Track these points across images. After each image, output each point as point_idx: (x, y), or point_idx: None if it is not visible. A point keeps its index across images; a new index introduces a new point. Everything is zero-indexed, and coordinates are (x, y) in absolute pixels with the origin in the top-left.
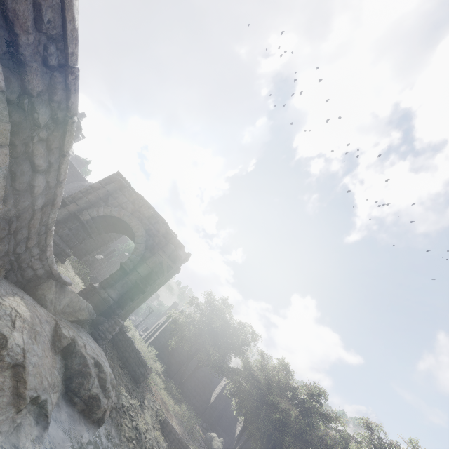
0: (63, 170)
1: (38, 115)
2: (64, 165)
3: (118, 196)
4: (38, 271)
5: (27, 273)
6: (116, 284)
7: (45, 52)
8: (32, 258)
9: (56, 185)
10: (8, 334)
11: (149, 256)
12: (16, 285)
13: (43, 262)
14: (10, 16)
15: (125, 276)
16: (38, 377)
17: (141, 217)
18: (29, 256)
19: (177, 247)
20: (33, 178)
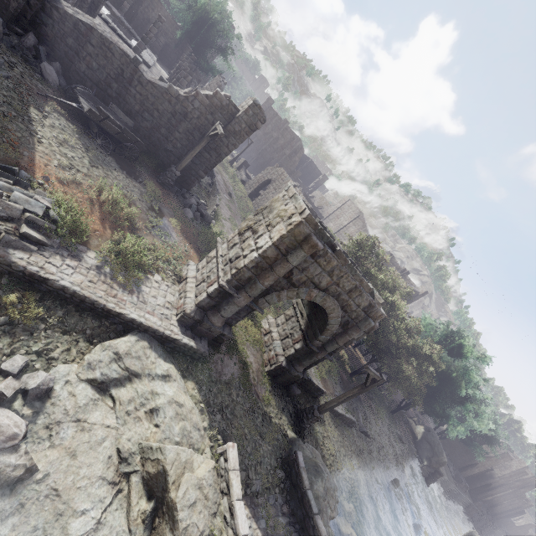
0: None
1: None
2: None
3: (308, 266)
4: None
5: None
6: (304, 362)
7: None
8: None
9: None
10: None
11: (340, 332)
12: None
13: None
14: None
15: (313, 354)
16: None
17: (339, 291)
18: None
19: (377, 319)
20: None
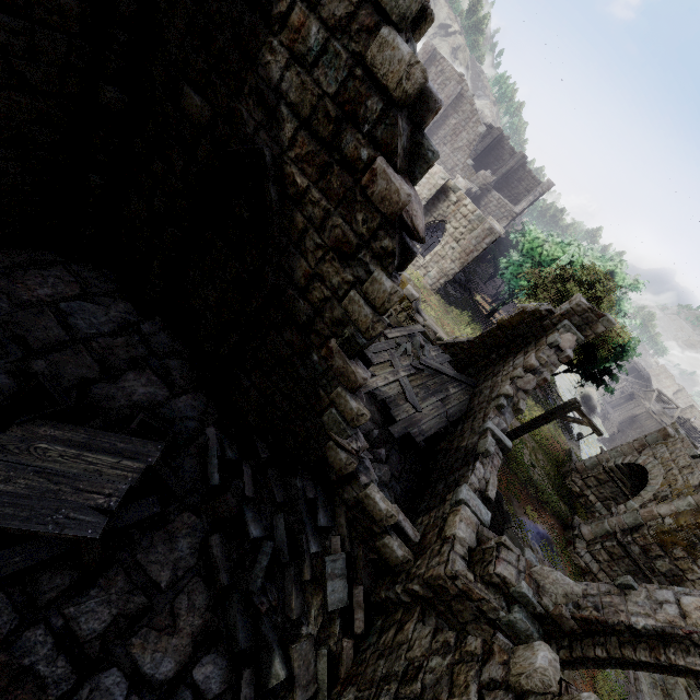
0: None
1: None
2: None
3: None
4: None
5: None
6: None
7: None
8: None
9: None
10: None
11: None
12: None
13: None
14: None
15: None
16: None
17: None
18: None
19: None
20: None
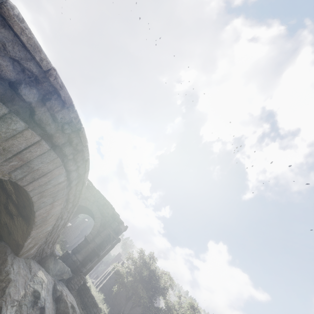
0: (71, 216)
1: (68, 206)
2: (72, 214)
3: (86, 192)
4: (47, 253)
5: (43, 255)
6: (82, 250)
7: (75, 194)
8: (48, 248)
9: (67, 221)
10: (40, 291)
11: (102, 230)
12: (37, 262)
13: (51, 248)
14: (69, 193)
15: (87, 245)
16: (48, 313)
17: (98, 205)
18: (47, 248)
19: (119, 223)
20: (60, 222)
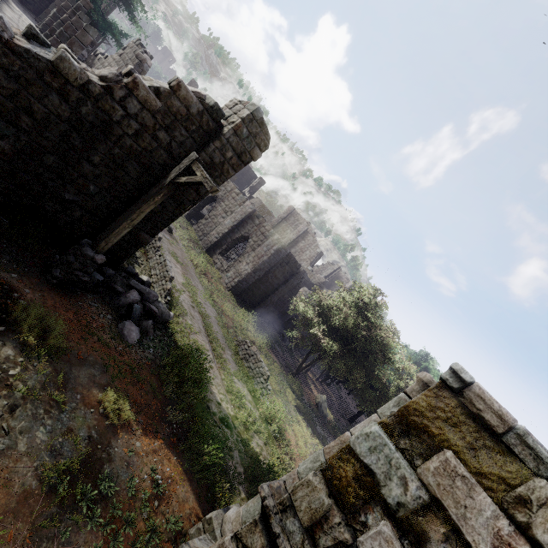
0: None
1: None
2: None
3: None
4: None
5: None
6: None
7: None
8: None
9: None
10: None
11: None
12: None
13: None
14: None
15: None
16: None
17: None
18: None
19: None
20: None
